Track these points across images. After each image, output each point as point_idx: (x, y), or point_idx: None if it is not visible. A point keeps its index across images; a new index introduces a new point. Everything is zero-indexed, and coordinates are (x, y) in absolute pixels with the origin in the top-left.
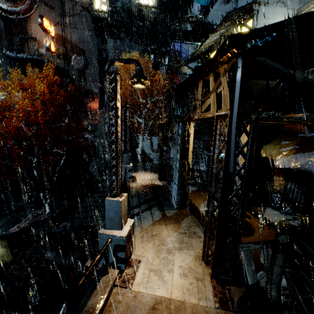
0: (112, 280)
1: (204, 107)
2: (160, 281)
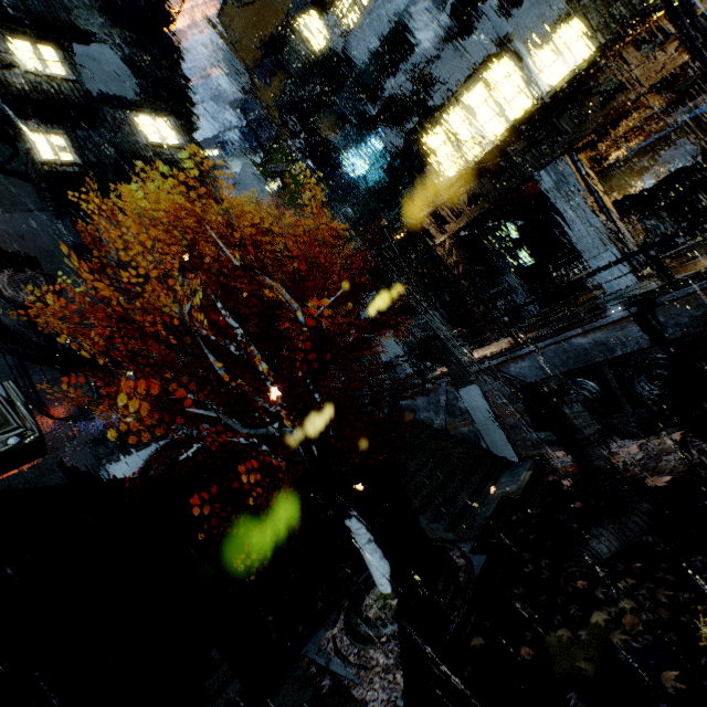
0: None
1: (661, 63)
2: None
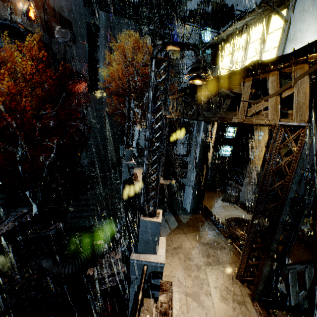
0: (150, 314)
1: (253, 110)
2: (200, 308)
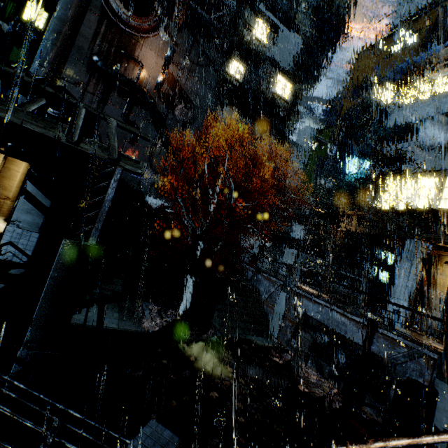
0: None
1: None
2: None
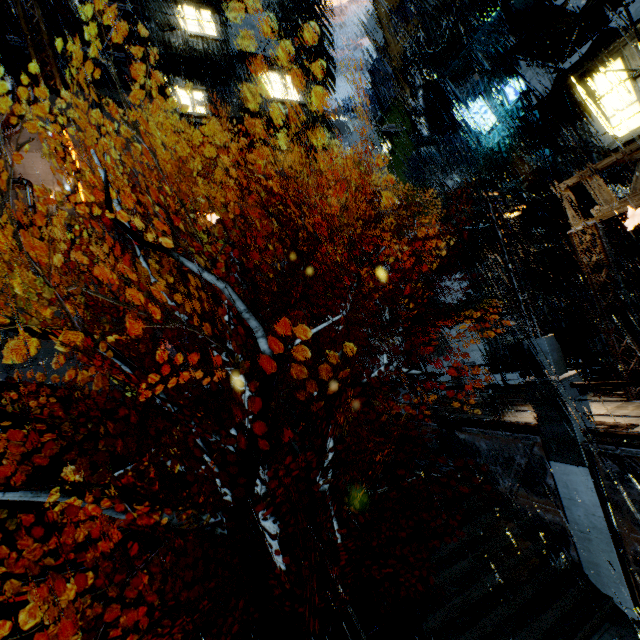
0: None
1: None
2: None
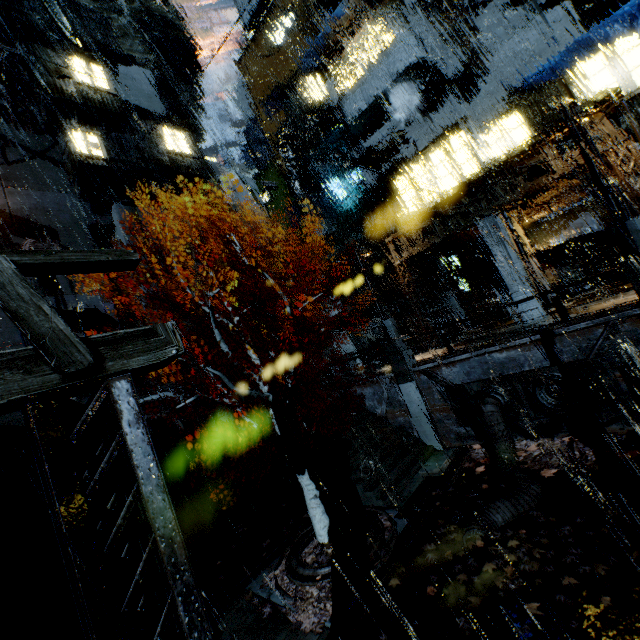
0: None
1: (570, 159)
2: None
